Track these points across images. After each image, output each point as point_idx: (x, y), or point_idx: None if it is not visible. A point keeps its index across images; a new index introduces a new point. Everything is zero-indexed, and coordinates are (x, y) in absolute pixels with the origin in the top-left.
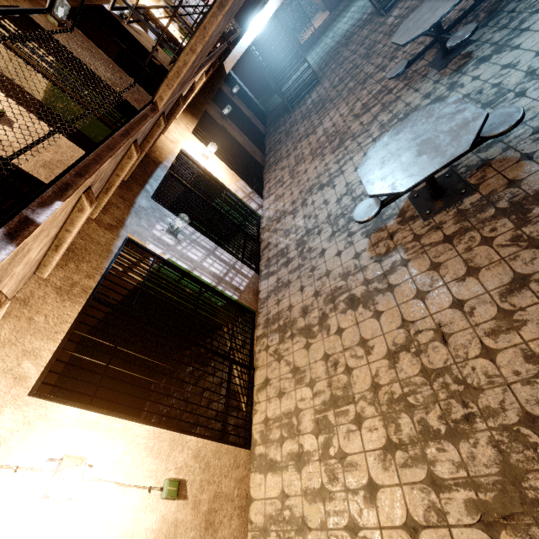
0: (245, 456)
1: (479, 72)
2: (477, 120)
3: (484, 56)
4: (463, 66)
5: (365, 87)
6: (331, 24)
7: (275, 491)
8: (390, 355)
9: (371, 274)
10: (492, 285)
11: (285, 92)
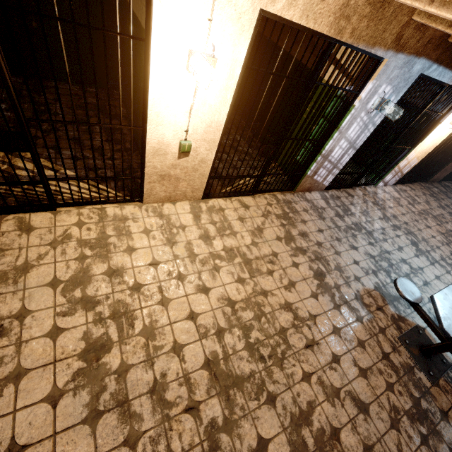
0: (198, 196)
1: None
2: None
3: None
4: None
5: None
6: None
7: (184, 221)
8: (288, 305)
9: (344, 291)
10: (356, 386)
11: None
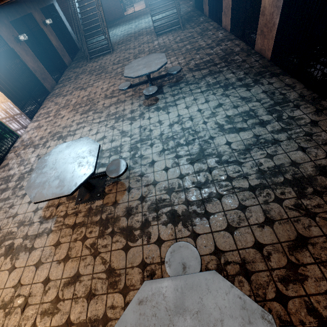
0: None
1: (152, 115)
2: (87, 173)
3: (159, 107)
4: (151, 106)
5: (121, 78)
6: (142, 15)
7: None
8: None
9: (31, 232)
10: (66, 274)
11: (89, 45)
